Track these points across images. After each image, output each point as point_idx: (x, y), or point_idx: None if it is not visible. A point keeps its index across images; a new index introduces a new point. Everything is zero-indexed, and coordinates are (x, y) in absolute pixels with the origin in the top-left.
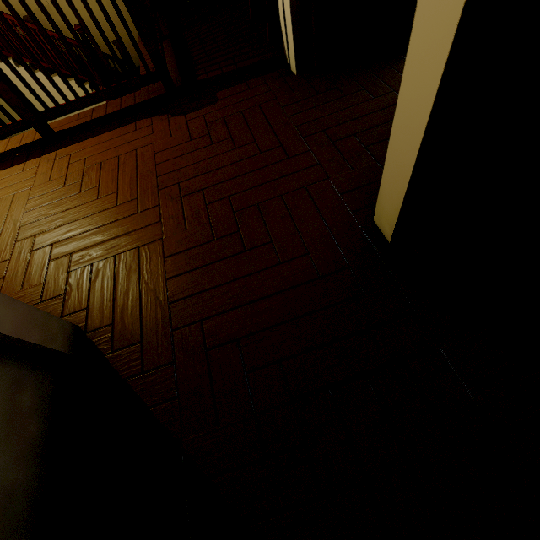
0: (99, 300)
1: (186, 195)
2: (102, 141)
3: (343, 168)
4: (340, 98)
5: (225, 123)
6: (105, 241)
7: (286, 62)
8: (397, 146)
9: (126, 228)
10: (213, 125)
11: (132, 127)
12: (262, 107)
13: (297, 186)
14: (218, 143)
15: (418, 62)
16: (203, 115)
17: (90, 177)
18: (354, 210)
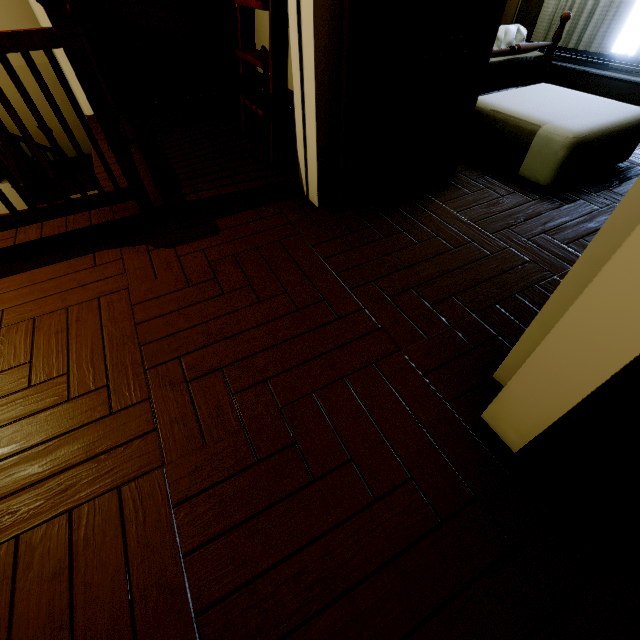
0: (37, 632)
1: (196, 378)
2: (35, 281)
3: (414, 335)
4: (379, 239)
5: (237, 263)
6: (45, 479)
7: (301, 190)
8: (556, 358)
9: (89, 447)
10: (219, 265)
11: (89, 261)
12: (285, 244)
13: (362, 363)
14: (232, 293)
15: (624, 288)
16: (202, 249)
17: (13, 345)
18: (450, 399)
